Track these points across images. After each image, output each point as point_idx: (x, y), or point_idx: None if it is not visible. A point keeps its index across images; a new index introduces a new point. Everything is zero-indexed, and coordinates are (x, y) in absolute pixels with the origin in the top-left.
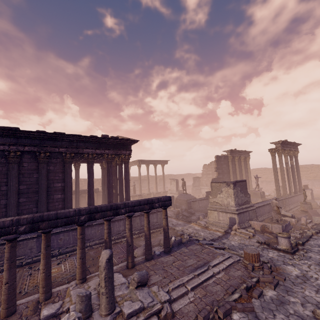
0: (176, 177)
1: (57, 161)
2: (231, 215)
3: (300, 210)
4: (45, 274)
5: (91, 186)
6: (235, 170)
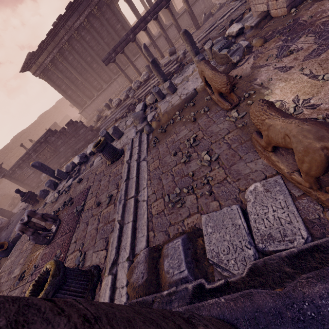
0: None
1: (105, 8)
2: None
3: None
4: (135, 70)
5: (136, 12)
6: None
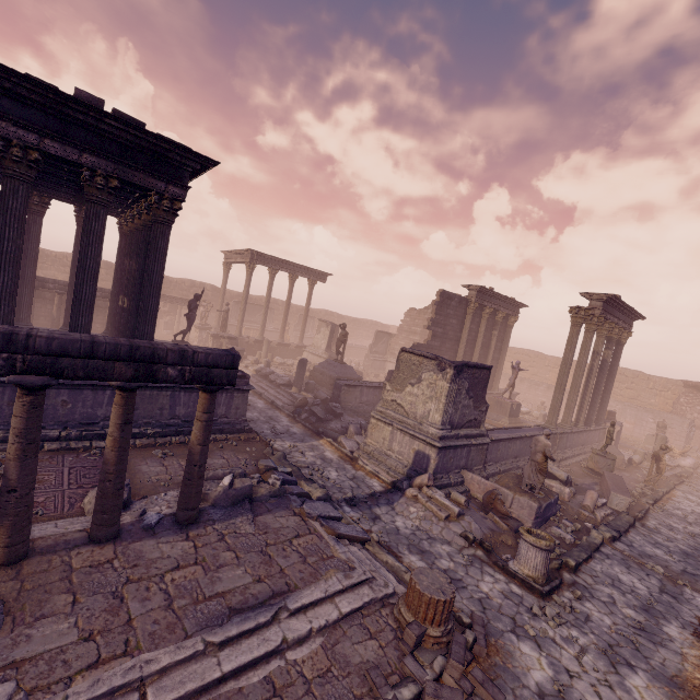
0: (342, 321)
1: None
2: (422, 447)
3: (586, 466)
4: None
5: (5, 259)
6: (475, 338)
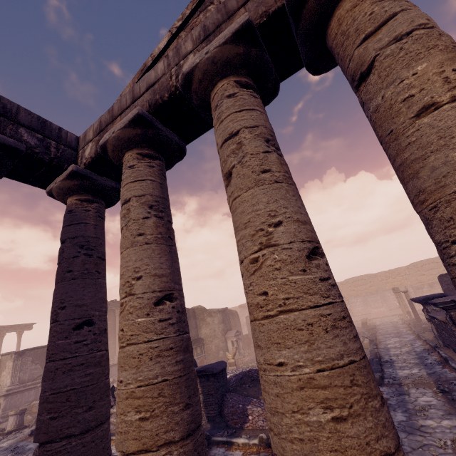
0: None
1: None
2: None
3: None
4: None
5: None
6: (115, 327)
